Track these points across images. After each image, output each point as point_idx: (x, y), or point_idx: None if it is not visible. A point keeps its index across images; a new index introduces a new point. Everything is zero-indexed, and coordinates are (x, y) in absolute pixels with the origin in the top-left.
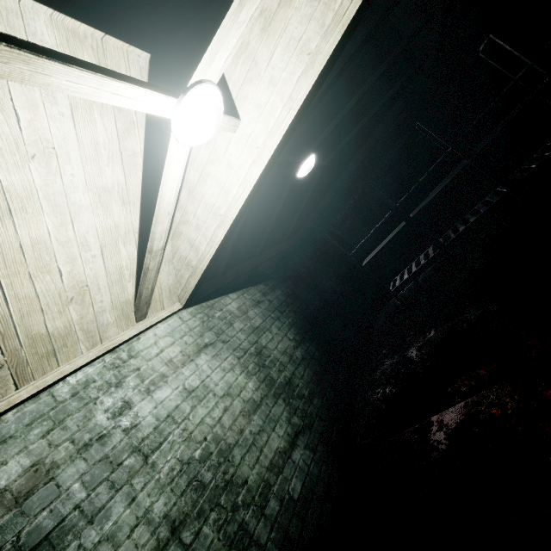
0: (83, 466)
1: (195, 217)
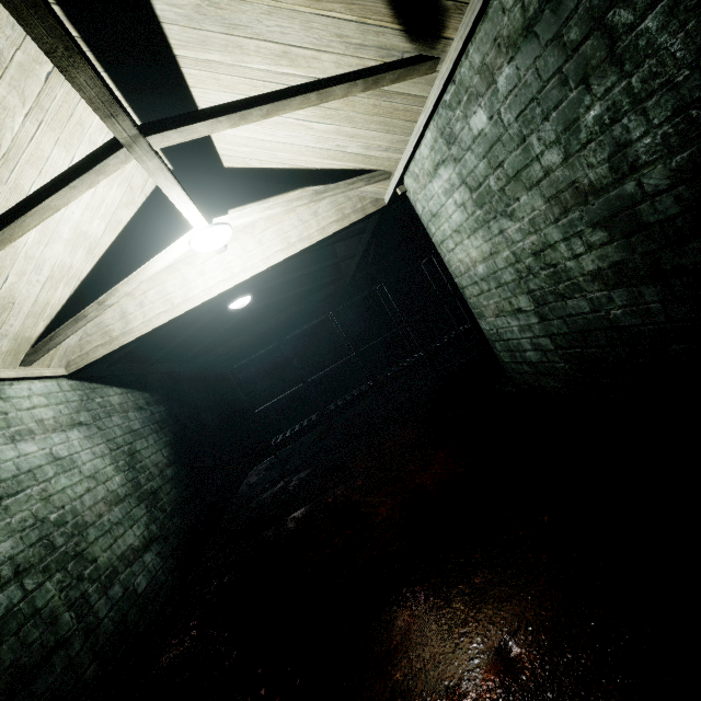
0: None
1: (143, 294)
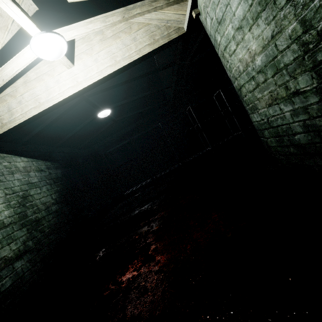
0: None
1: (21, 96)
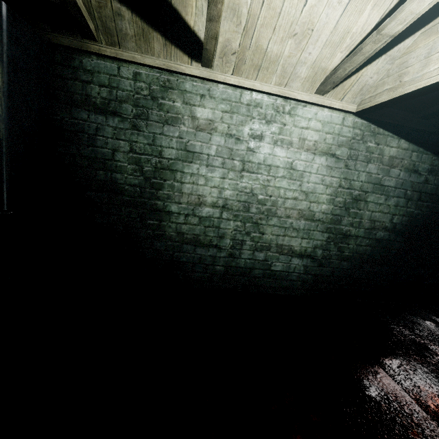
0: (222, 142)
1: None
